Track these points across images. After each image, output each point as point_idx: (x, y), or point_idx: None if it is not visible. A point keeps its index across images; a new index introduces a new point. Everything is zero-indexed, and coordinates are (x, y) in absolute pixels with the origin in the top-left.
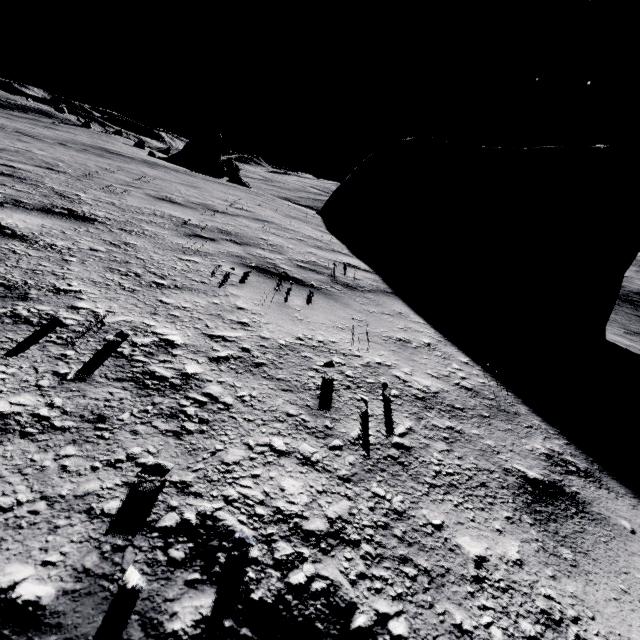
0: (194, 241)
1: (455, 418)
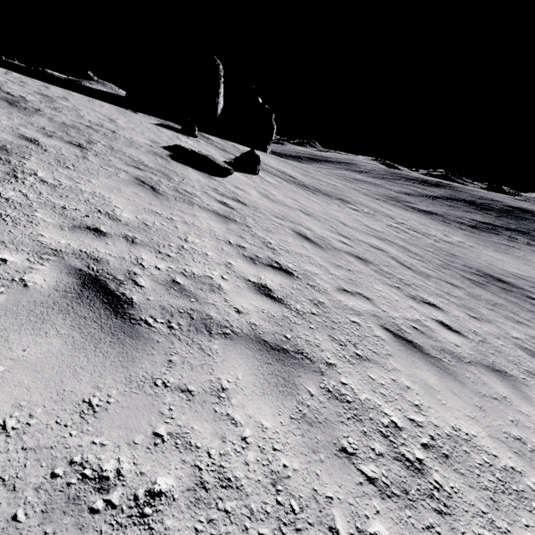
0: None
1: None
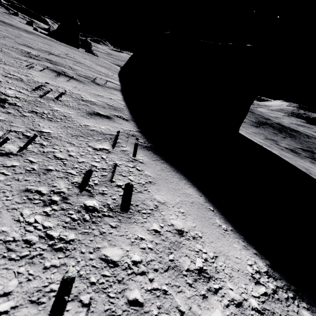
0: (28, 58)
1: (91, 104)
